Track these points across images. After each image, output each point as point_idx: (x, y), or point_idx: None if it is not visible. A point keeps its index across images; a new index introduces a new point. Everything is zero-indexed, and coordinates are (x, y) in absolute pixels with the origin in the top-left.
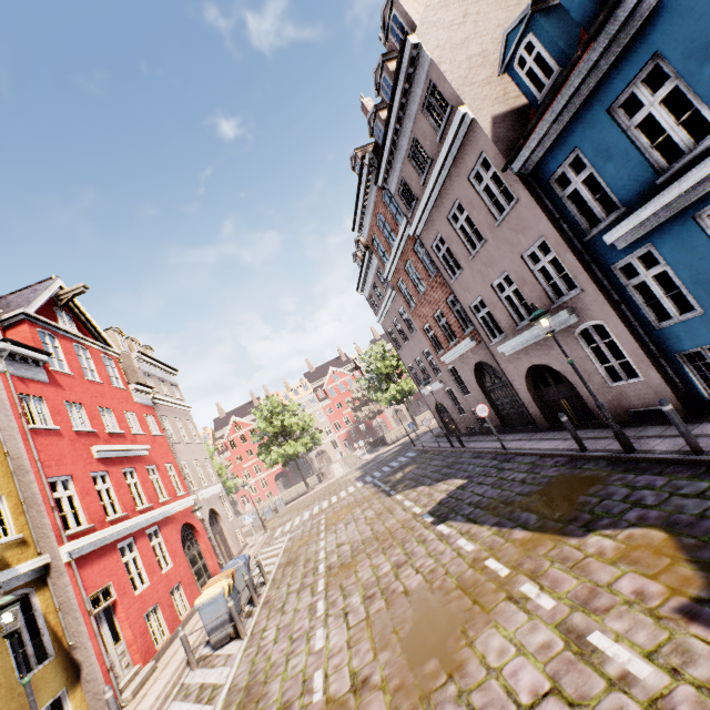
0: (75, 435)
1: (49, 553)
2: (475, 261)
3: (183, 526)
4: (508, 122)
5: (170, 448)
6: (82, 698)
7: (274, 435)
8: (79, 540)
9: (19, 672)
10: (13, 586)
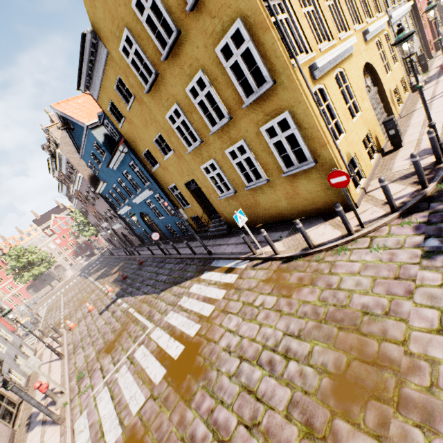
0: None
1: None
2: (98, 204)
3: None
4: (94, 177)
5: None
6: None
7: (23, 267)
8: None
9: None
10: None
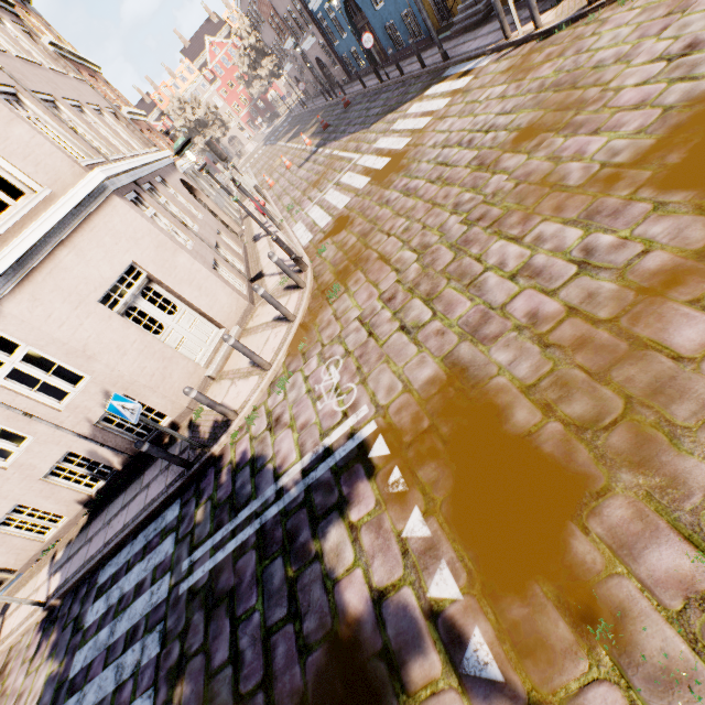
0: None
1: None
2: None
3: None
4: None
5: None
6: None
7: (193, 129)
8: None
9: None
10: None
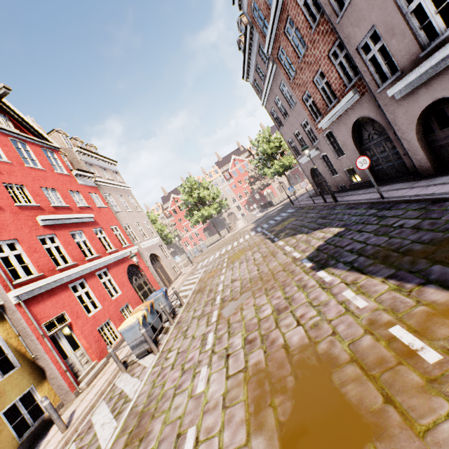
0: (18, 209)
1: (1, 297)
2: None
3: (130, 266)
4: None
5: (114, 216)
6: (50, 388)
7: (194, 204)
8: (24, 287)
9: (5, 372)
10: None
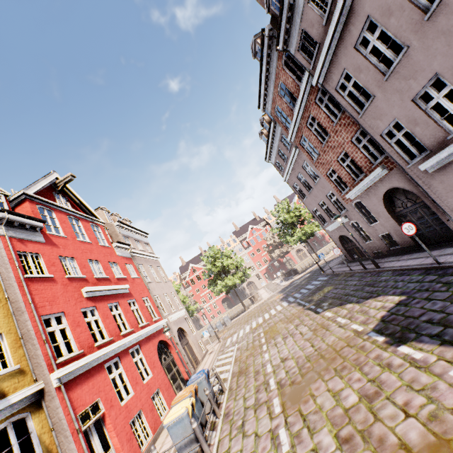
0: (68, 281)
1: (42, 379)
2: (390, 80)
3: (159, 342)
4: None
5: (145, 286)
6: None
7: (217, 273)
8: (67, 367)
9: None
10: (7, 414)
